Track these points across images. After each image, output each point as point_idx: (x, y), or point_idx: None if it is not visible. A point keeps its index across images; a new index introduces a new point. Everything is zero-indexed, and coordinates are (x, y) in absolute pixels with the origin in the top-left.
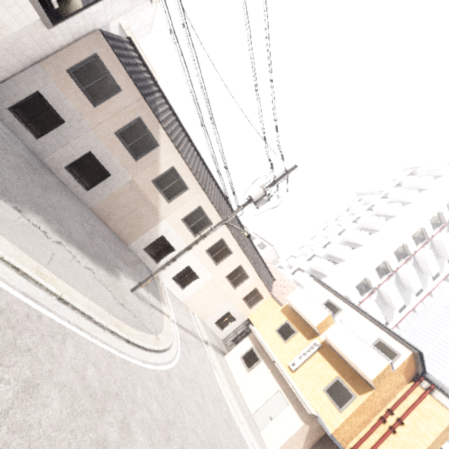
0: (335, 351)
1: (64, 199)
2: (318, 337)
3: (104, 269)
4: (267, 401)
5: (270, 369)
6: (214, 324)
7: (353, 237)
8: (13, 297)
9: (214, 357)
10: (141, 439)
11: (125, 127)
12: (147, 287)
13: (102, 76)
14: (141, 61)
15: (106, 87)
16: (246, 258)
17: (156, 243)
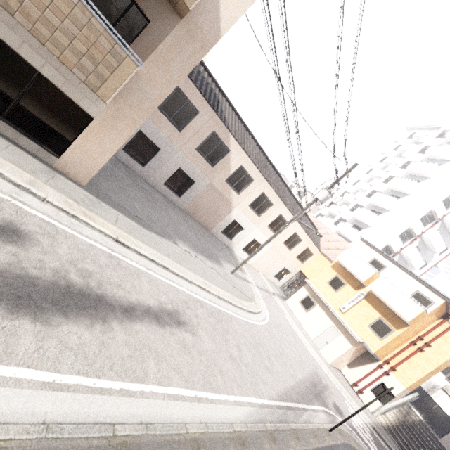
0: (379, 299)
1: (173, 213)
2: (364, 288)
3: (215, 263)
4: (323, 332)
5: (324, 311)
6: (273, 277)
7: (400, 187)
8: (208, 304)
9: (281, 304)
10: (276, 364)
11: (203, 142)
12: (233, 264)
13: (183, 104)
14: (202, 66)
15: (187, 112)
16: (300, 226)
17: (229, 225)
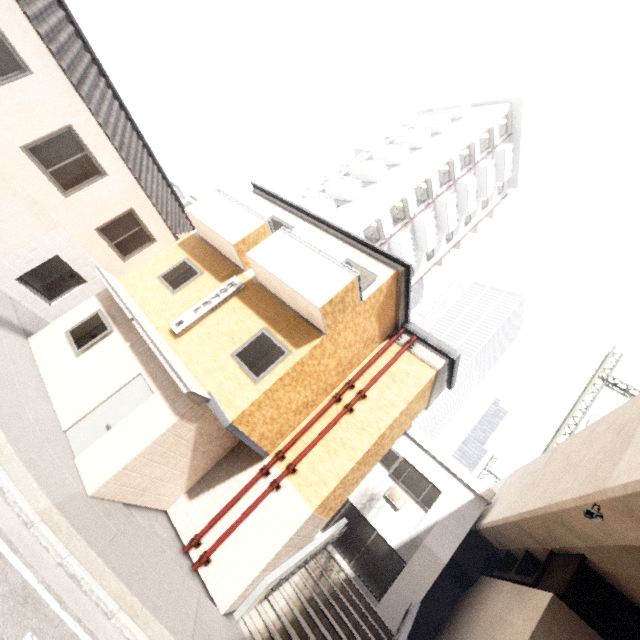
0: (269, 290)
1: None
2: (242, 274)
3: None
4: (109, 399)
5: (130, 342)
6: (15, 282)
7: (341, 187)
8: None
9: None
10: None
11: None
12: None
13: None
14: None
15: None
16: (87, 111)
17: None
